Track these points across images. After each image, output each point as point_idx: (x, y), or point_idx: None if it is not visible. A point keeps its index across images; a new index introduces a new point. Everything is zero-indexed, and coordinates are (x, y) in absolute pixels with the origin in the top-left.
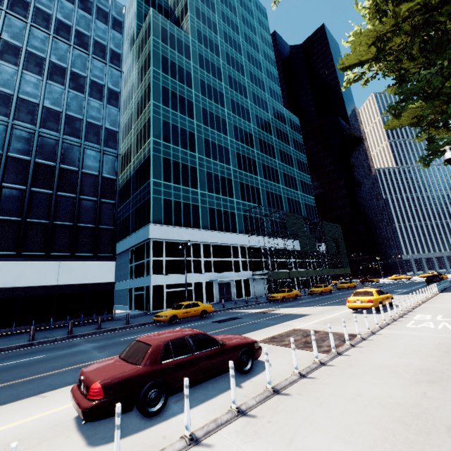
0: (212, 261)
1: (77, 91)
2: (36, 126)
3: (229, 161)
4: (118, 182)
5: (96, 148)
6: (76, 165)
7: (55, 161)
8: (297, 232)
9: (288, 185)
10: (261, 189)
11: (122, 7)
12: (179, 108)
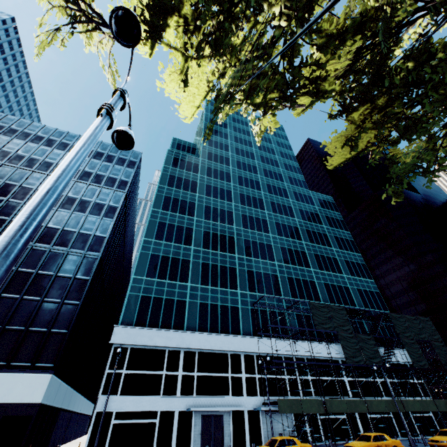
0: (195, 377)
1: (80, 212)
2: (32, 242)
3: (233, 249)
4: (89, 281)
5: (79, 253)
6: (53, 270)
7: (36, 268)
8: (336, 332)
9: (324, 268)
10: (279, 276)
11: (140, 153)
12: (179, 210)
